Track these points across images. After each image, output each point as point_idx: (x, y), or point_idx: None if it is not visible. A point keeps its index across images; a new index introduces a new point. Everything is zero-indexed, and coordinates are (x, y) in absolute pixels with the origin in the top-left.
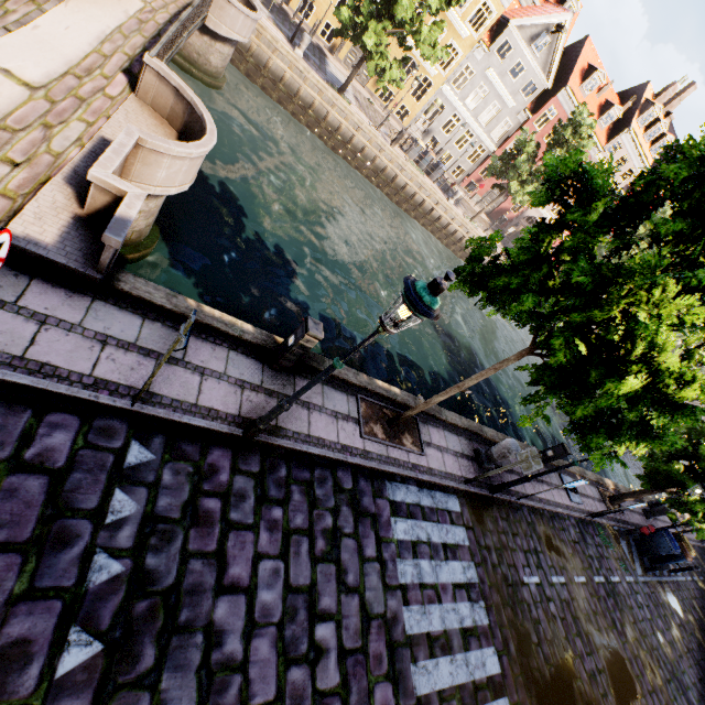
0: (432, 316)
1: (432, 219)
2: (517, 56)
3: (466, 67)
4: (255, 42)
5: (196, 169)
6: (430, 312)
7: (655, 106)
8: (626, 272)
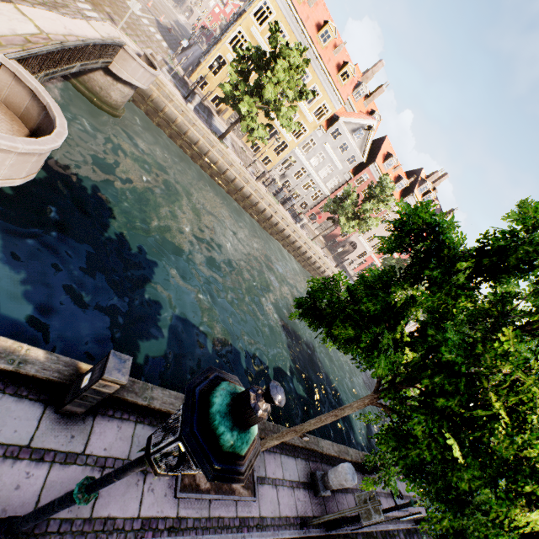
0: (236, 474)
1: (284, 236)
2: (344, 139)
3: (311, 141)
4: (155, 92)
5: (32, 165)
6: (232, 466)
7: (427, 183)
8: (506, 354)
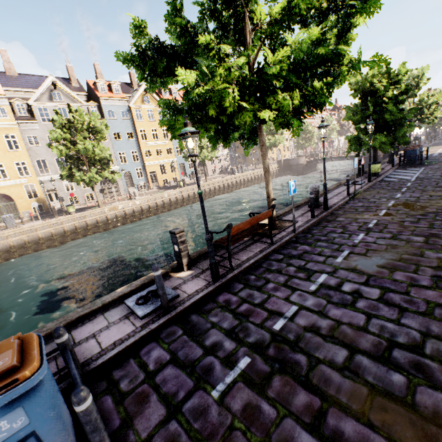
0: None
1: None
2: None
3: None
4: None
5: None
6: None
7: None
8: None
